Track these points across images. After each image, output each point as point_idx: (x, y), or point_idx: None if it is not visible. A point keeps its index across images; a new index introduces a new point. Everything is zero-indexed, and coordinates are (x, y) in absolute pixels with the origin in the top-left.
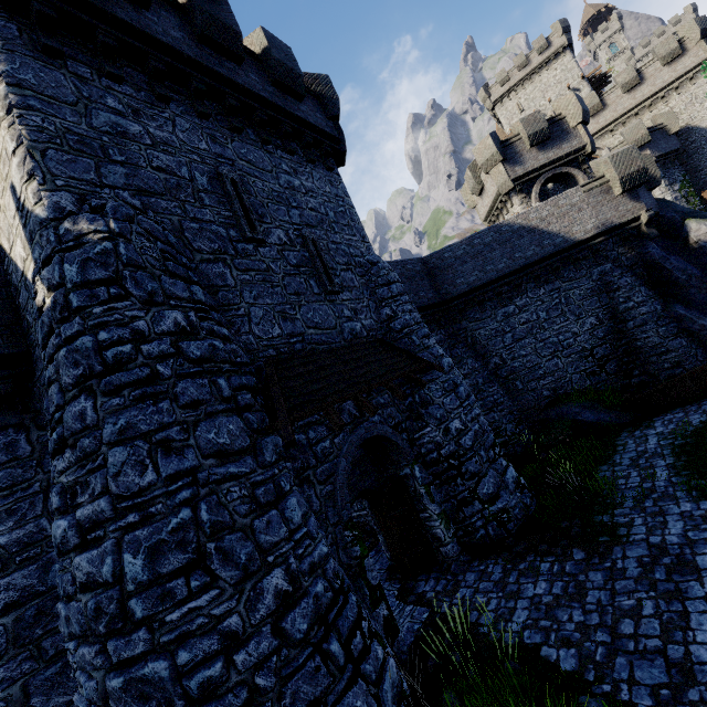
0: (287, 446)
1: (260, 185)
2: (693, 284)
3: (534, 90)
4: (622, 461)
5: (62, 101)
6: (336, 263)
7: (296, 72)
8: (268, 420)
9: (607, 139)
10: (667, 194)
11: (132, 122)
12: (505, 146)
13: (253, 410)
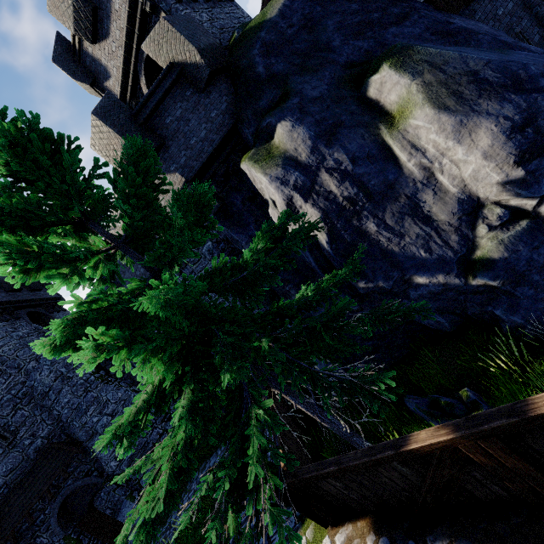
0: None
1: None
2: None
3: None
4: (206, 467)
5: None
6: (6, 417)
7: None
8: None
9: None
10: None
11: None
12: (78, 58)
13: None
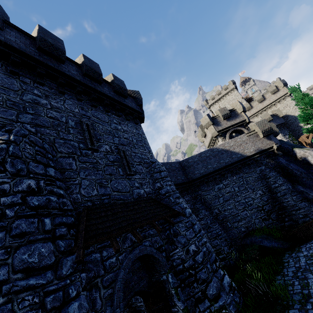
0: (77, 264)
1: (101, 127)
2: (303, 176)
3: (224, 101)
4: (288, 273)
5: (11, 89)
6: (134, 161)
7: (124, 88)
8: (74, 244)
9: (255, 118)
10: (284, 139)
11: (43, 99)
12: (213, 119)
13: (65, 238)
